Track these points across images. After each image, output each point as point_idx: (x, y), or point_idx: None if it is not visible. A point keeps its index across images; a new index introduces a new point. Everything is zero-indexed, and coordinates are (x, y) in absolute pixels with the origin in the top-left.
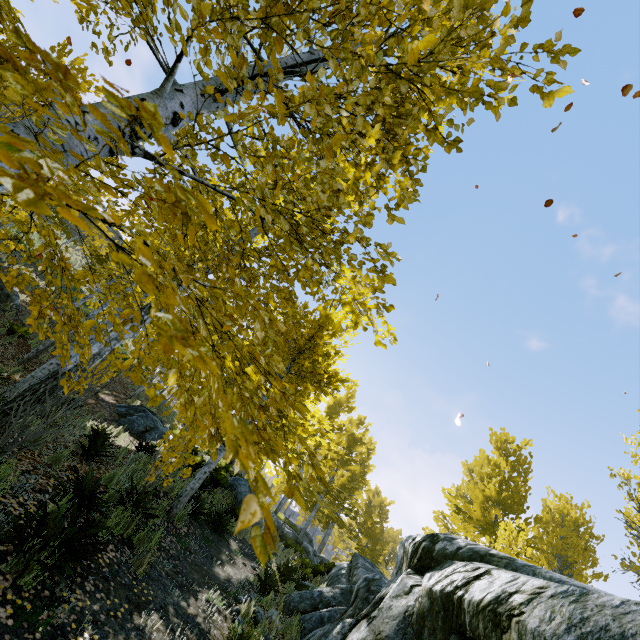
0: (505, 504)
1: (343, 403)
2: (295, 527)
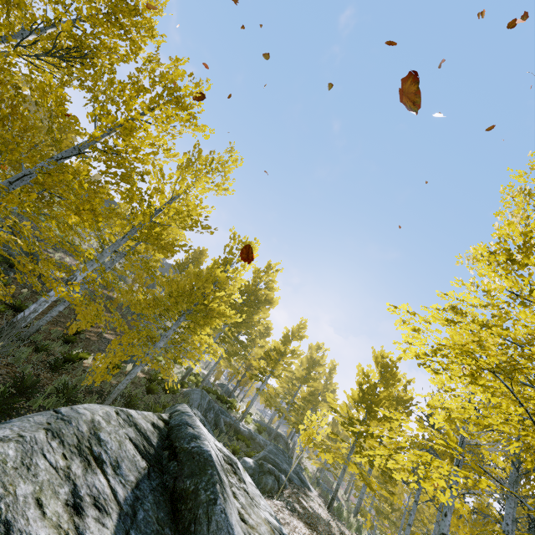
0: (366, 404)
1: (295, 333)
2: (261, 429)
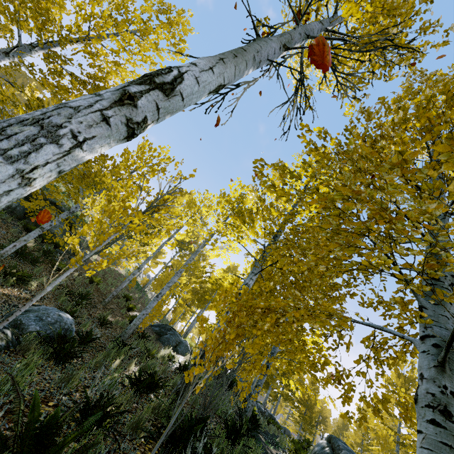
0: None
1: None
2: (261, 404)
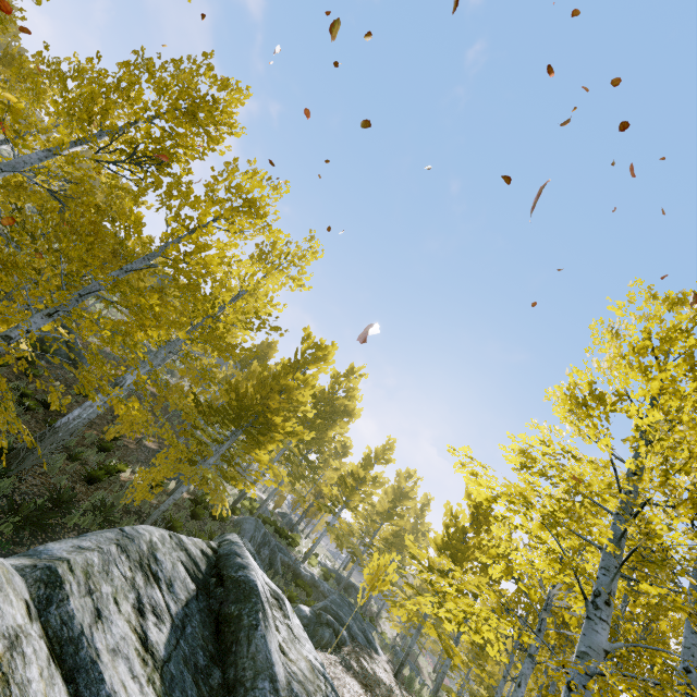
0: (451, 552)
1: (379, 455)
2: (328, 575)
